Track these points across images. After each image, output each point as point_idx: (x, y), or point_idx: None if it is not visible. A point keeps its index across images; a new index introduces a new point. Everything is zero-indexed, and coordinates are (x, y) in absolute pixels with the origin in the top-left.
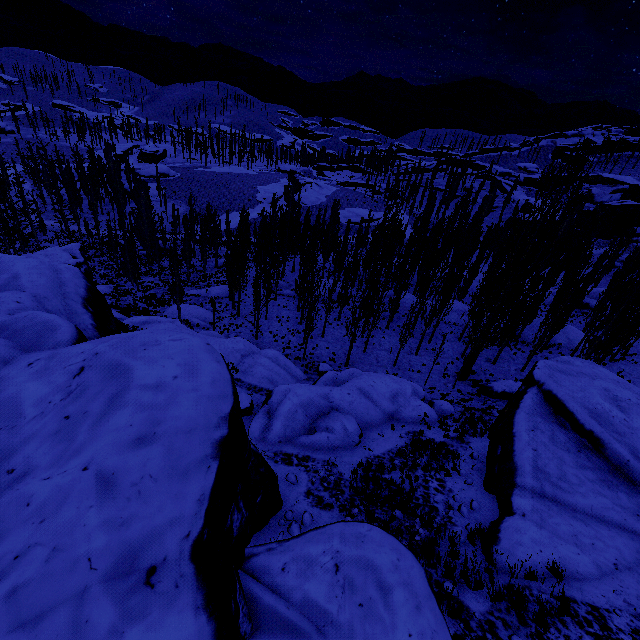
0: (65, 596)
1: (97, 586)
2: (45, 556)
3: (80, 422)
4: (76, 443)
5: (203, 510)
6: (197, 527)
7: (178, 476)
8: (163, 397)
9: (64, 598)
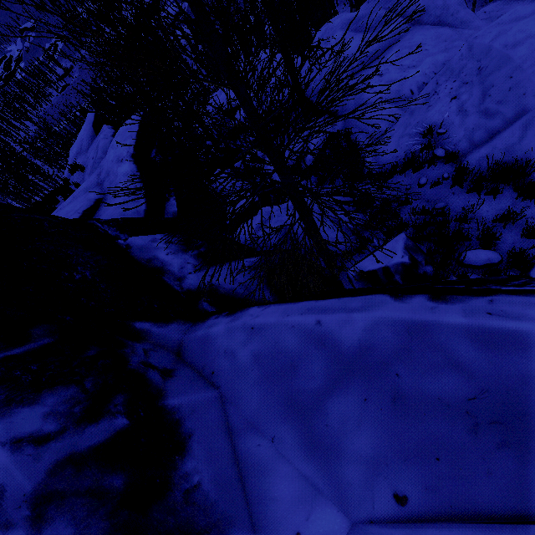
0: (429, 5)
1: (435, 0)
2: (421, 1)
3: None
4: None
5: None
6: None
7: None
8: None
9: (429, 5)
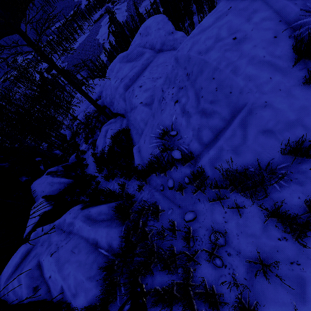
0: (165, 40)
1: (167, 37)
2: (159, 38)
3: (148, 33)
4: (151, 33)
5: (173, 26)
6: (174, 27)
7: (166, 24)
8: (155, 20)
9: (165, 40)
